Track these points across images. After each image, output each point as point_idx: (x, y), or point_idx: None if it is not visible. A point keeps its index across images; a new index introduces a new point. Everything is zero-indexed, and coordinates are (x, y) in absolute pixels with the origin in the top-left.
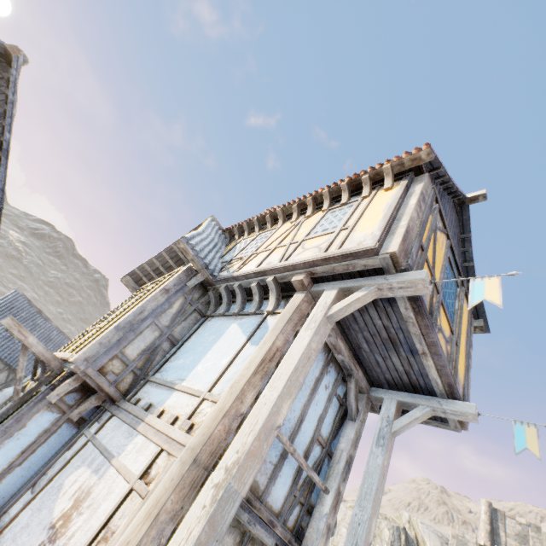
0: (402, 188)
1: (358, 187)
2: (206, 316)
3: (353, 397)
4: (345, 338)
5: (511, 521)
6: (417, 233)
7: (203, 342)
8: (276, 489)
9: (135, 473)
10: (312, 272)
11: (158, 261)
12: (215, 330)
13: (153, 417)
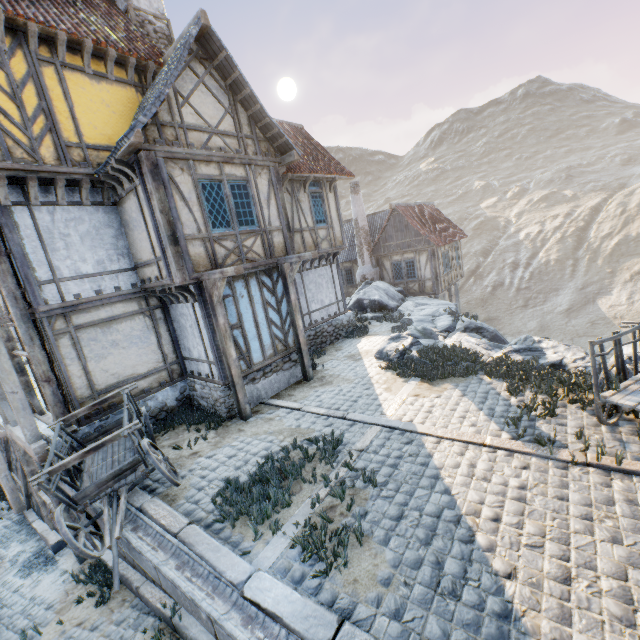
0: None
1: None
2: None
3: None
4: None
5: None
6: None
7: None
8: None
9: None
10: None
11: None
12: None
13: None
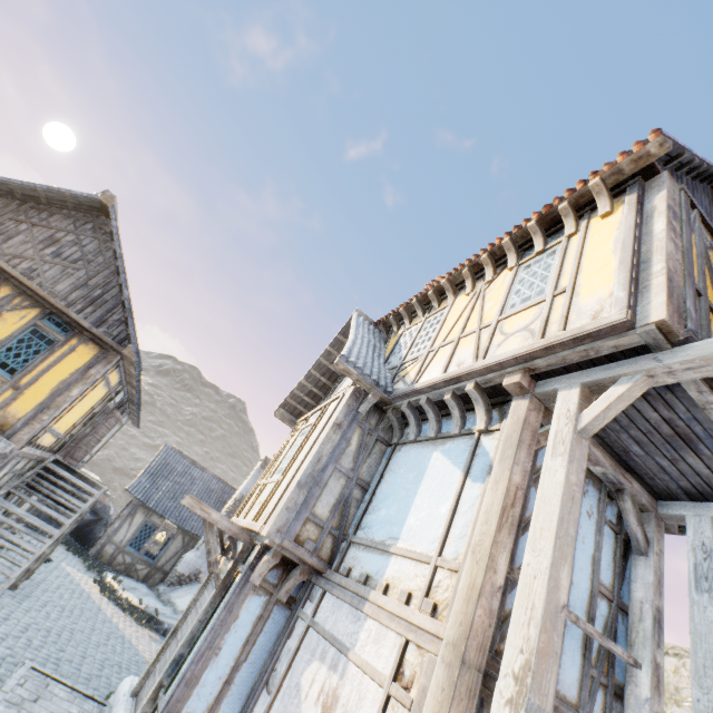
0: (632, 210)
1: (554, 221)
2: (392, 446)
3: (634, 522)
4: (600, 442)
5: None
6: (684, 273)
7: (402, 483)
8: (564, 671)
9: (383, 672)
10: (531, 368)
11: (308, 382)
12: (412, 464)
13: (378, 594)
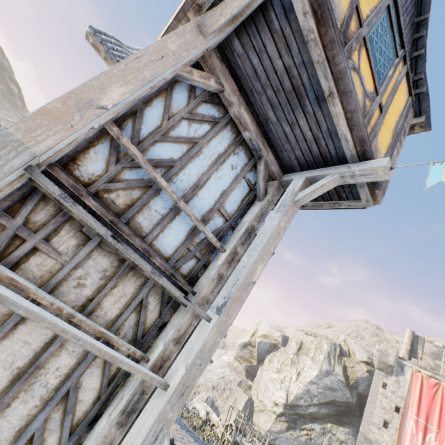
0: None
1: None
2: None
3: (261, 179)
4: (252, 111)
5: (429, 344)
6: None
7: None
8: (165, 237)
9: None
10: (199, 4)
11: None
12: None
13: None
